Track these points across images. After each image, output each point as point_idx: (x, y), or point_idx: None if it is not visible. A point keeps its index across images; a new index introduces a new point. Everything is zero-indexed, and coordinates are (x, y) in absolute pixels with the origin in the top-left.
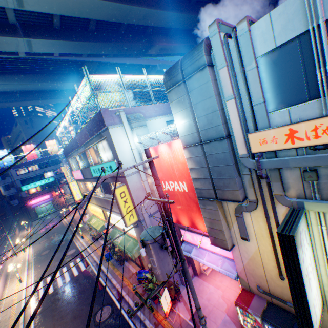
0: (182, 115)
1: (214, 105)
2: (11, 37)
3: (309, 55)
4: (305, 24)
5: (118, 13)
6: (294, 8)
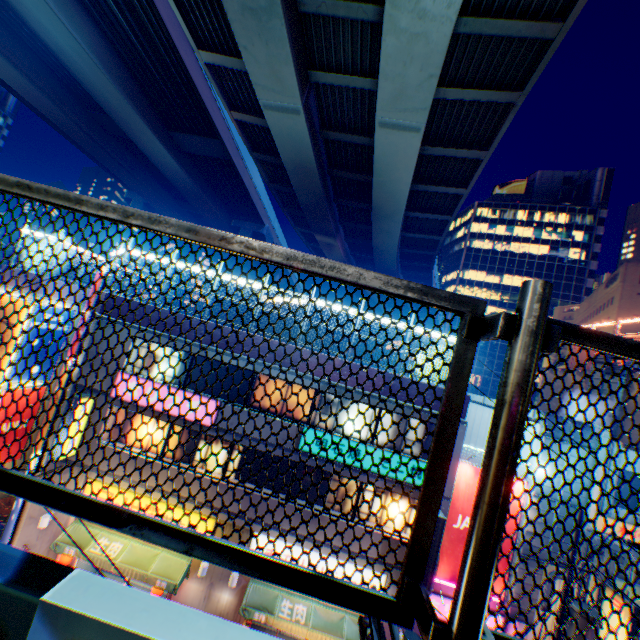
0: (550, 465)
1: (585, 479)
2: (299, 87)
3: (635, 485)
4: (639, 470)
5: (388, 212)
6: (638, 459)
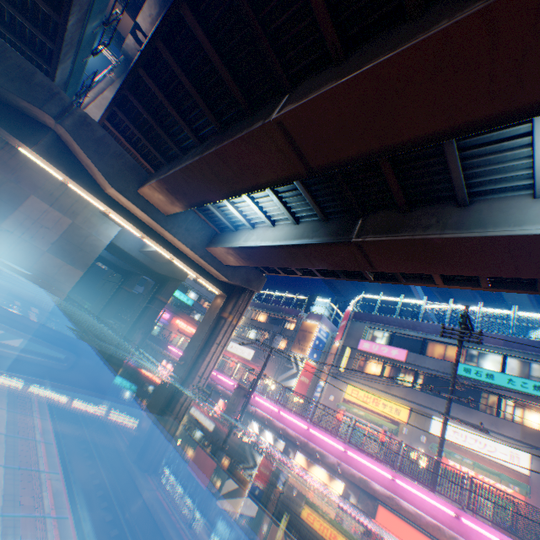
0: None
1: None
2: None
3: None
4: None
5: None
6: None
